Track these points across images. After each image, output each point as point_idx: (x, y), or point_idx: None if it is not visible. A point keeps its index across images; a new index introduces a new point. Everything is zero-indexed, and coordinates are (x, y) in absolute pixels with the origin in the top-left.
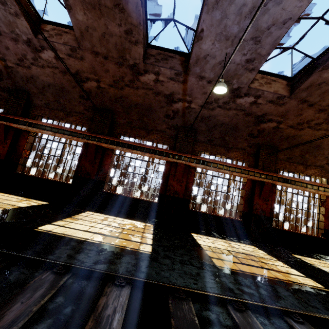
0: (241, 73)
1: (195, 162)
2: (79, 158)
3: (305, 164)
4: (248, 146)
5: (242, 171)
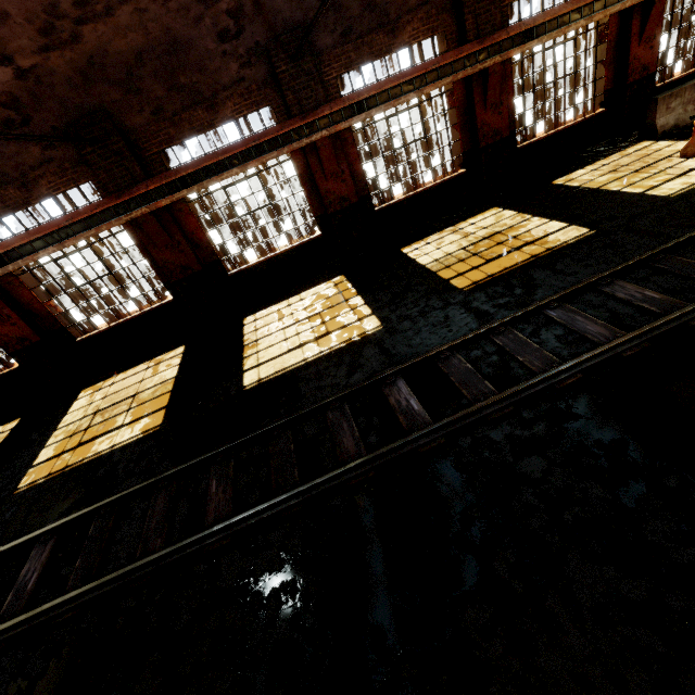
0: None
1: (345, 116)
2: (142, 252)
3: None
4: None
5: (439, 74)
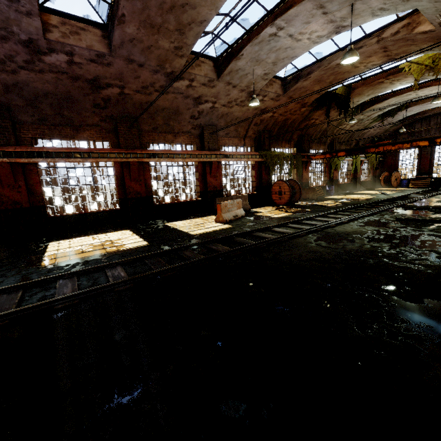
0: (17, 18)
1: (26, 156)
2: None
3: (174, 132)
4: (101, 120)
5: (100, 156)
